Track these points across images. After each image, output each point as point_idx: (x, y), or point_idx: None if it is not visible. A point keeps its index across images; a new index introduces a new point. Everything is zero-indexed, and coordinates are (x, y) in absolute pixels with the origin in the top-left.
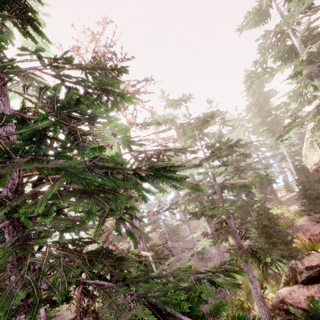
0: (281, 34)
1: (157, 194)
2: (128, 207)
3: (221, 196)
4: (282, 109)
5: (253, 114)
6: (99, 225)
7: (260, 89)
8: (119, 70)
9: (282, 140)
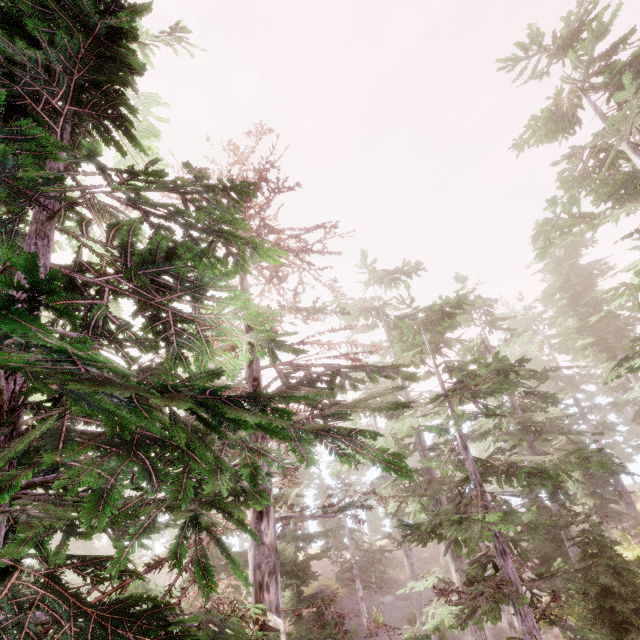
0: (607, 152)
1: (337, 467)
2: (238, 492)
3: (480, 491)
4: (623, 298)
5: (558, 309)
6: (138, 533)
7: (572, 259)
8: (238, 189)
9: (631, 369)
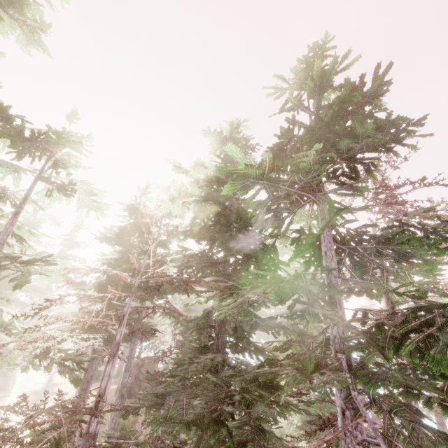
0: None
1: None
2: None
3: None
4: None
5: None
6: None
7: None
8: None
9: None
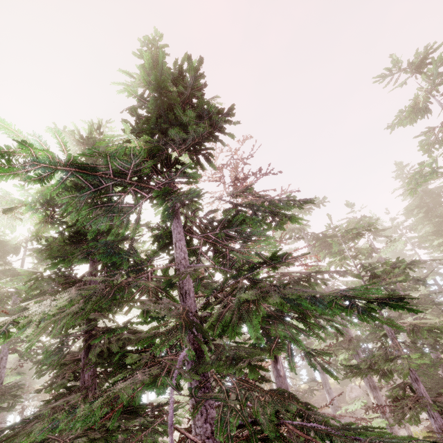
0: None
1: None
2: None
3: (398, 342)
4: None
5: (417, 220)
6: (290, 357)
7: (423, 186)
8: (307, 201)
9: None
